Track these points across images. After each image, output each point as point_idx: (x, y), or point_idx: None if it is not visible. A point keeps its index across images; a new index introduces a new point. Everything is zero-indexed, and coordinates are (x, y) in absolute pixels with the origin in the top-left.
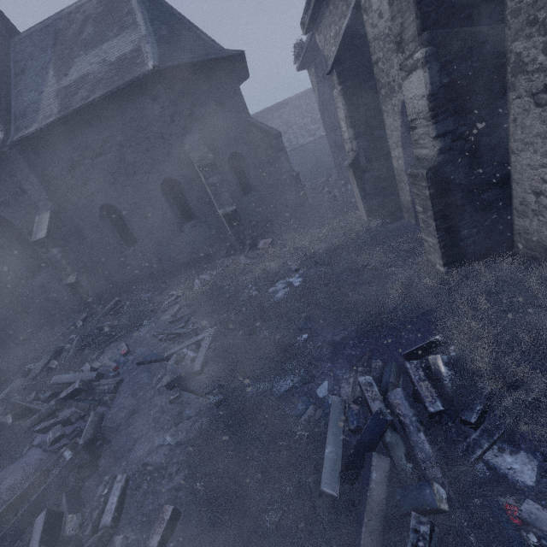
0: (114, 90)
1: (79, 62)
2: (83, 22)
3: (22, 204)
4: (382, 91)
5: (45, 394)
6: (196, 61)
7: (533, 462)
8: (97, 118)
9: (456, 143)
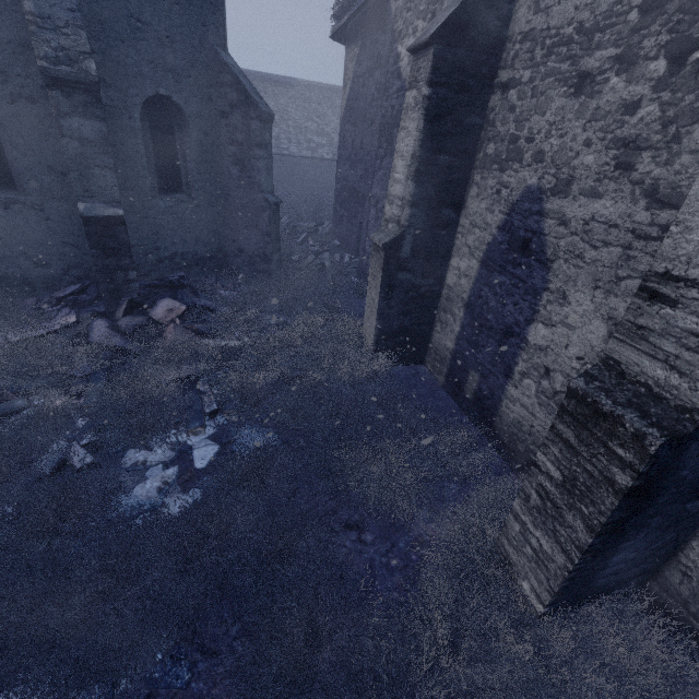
0: None
1: None
2: None
3: None
4: (490, 145)
5: None
6: None
7: None
8: None
9: None
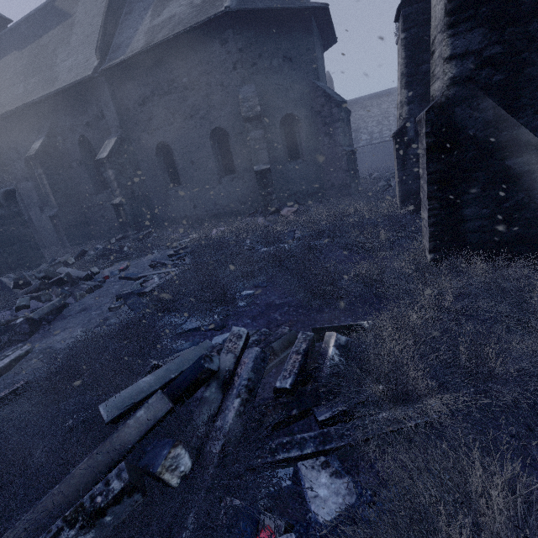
0: (187, 28)
1: (172, 4)
2: None
3: (100, 128)
4: None
5: (40, 274)
6: (271, 8)
7: (350, 498)
8: (171, 57)
9: (480, 71)
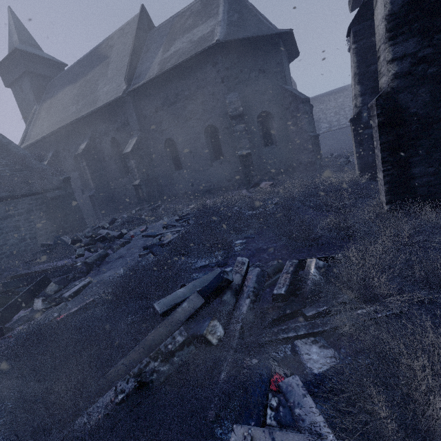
0: (189, 58)
1: (177, 42)
2: (188, 17)
3: (126, 131)
4: None
5: (89, 234)
6: (249, 37)
7: (335, 360)
8: (176, 78)
9: (417, 67)
